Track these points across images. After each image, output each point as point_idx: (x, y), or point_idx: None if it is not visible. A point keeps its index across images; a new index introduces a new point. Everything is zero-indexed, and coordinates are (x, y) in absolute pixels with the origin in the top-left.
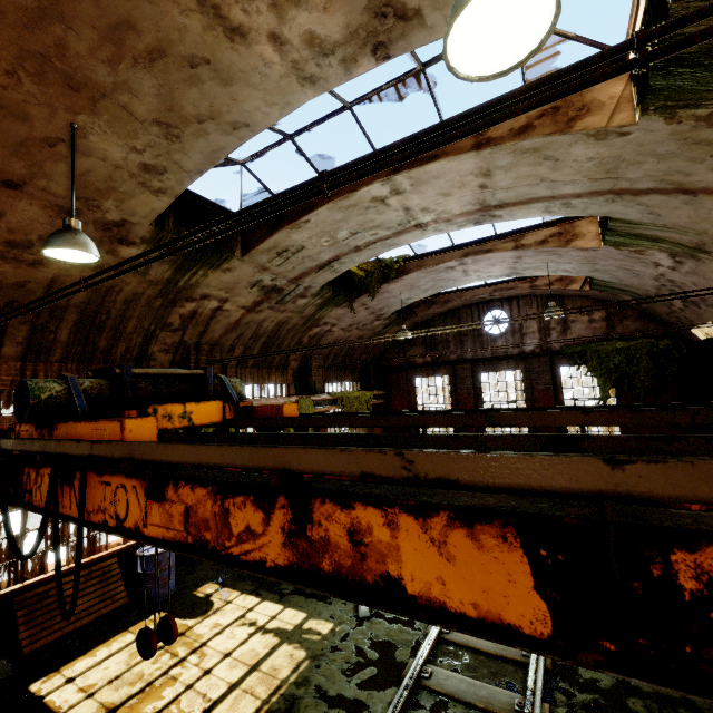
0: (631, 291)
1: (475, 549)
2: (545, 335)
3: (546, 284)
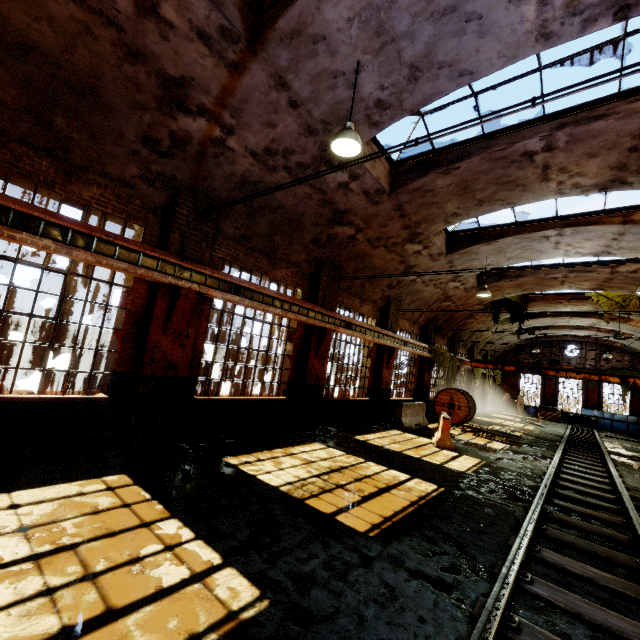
0: None
1: (615, 378)
2: (597, 362)
3: (603, 340)
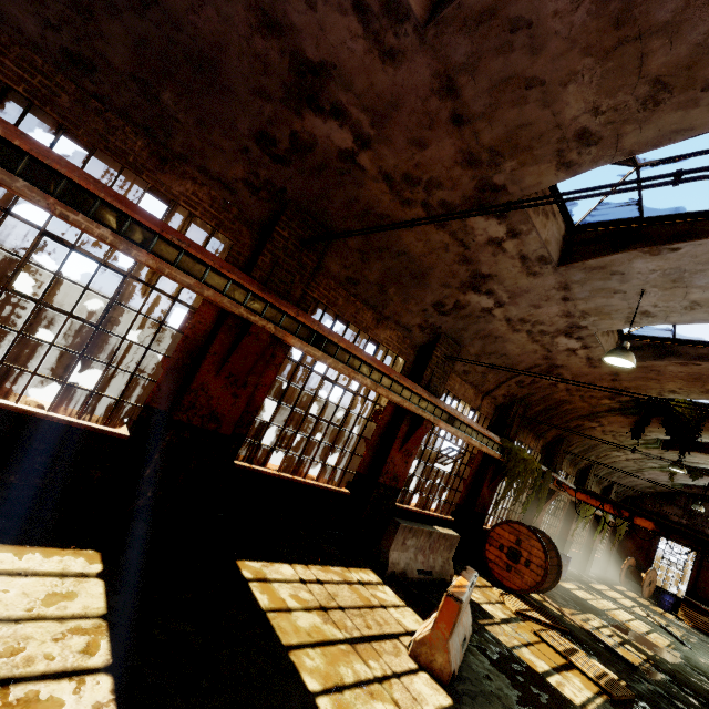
0: None
1: None
2: None
3: None
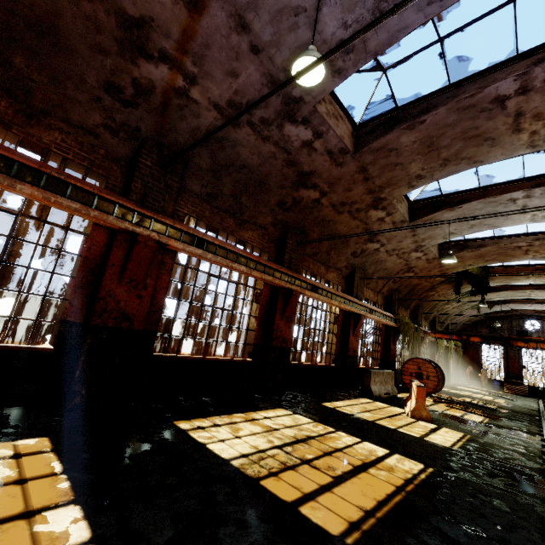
0: None
1: None
2: None
3: None
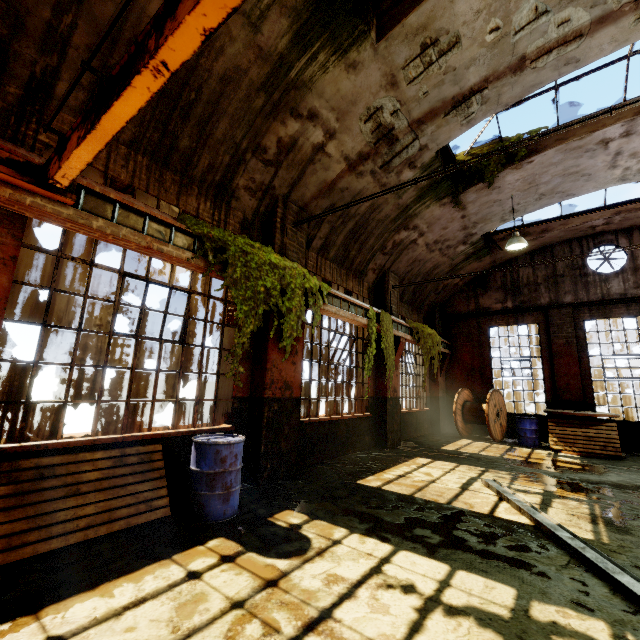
0: None
1: None
2: None
3: None
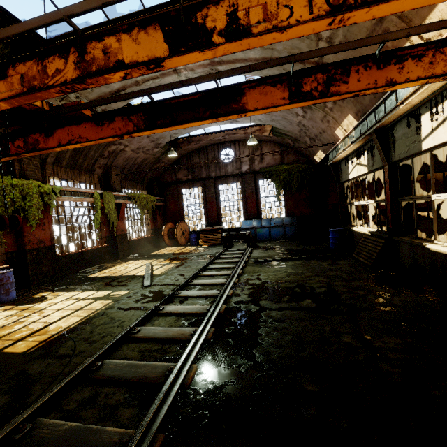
0: (290, 135)
1: (147, 37)
2: (252, 163)
3: (252, 132)
